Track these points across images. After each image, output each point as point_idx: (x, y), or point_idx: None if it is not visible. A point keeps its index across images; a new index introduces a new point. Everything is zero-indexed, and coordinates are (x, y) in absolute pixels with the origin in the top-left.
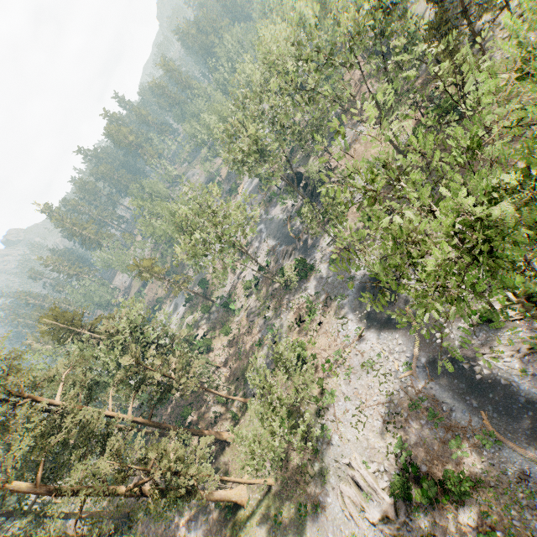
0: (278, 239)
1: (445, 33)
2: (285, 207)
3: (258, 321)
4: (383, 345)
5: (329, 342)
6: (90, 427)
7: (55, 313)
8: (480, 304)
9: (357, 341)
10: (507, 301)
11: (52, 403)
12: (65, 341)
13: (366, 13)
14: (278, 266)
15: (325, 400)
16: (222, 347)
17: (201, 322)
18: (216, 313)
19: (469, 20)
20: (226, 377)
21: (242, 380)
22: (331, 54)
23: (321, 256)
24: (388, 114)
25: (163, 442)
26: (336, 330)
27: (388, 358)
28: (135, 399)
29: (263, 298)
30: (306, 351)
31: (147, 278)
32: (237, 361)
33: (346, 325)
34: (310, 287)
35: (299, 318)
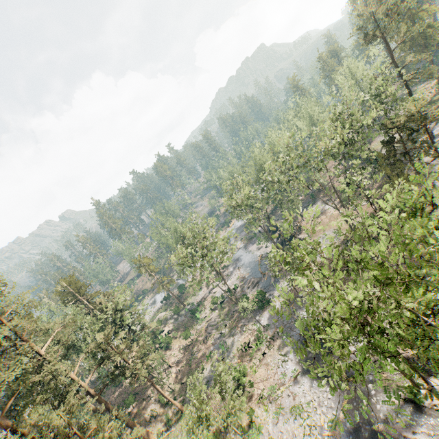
0: (248, 270)
1: (393, 162)
2: (260, 247)
3: (214, 335)
4: (314, 394)
5: (267, 375)
6: (56, 381)
7: (71, 279)
8: (407, 383)
9: (292, 382)
10: (413, 383)
11: (40, 350)
12: (67, 303)
13: (334, 143)
14: (243, 292)
15: (251, 434)
16: (179, 349)
17: (170, 320)
18: (183, 316)
19: (410, 159)
20: (173, 379)
21: (186, 386)
22: (308, 160)
23: (279, 294)
24: (348, 203)
25: (102, 419)
26: (276, 364)
27: (316, 409)
28: (94, 373)
29: (223, 315)
30: (246, 377)
31: (142, 272)
32: (186, 366)
33: (286, 363)
34: (263, 318)
35: (247, 343)
